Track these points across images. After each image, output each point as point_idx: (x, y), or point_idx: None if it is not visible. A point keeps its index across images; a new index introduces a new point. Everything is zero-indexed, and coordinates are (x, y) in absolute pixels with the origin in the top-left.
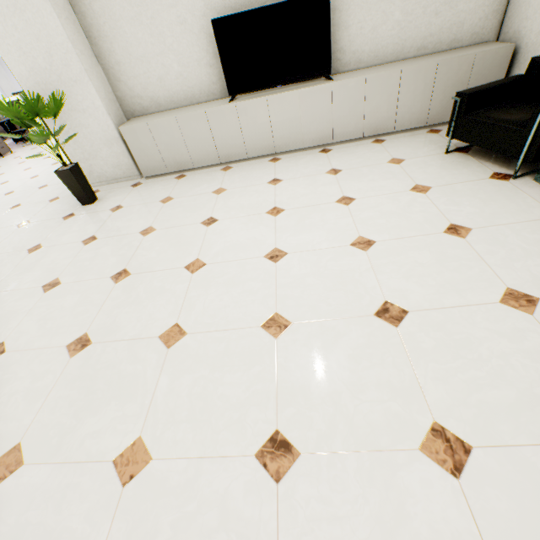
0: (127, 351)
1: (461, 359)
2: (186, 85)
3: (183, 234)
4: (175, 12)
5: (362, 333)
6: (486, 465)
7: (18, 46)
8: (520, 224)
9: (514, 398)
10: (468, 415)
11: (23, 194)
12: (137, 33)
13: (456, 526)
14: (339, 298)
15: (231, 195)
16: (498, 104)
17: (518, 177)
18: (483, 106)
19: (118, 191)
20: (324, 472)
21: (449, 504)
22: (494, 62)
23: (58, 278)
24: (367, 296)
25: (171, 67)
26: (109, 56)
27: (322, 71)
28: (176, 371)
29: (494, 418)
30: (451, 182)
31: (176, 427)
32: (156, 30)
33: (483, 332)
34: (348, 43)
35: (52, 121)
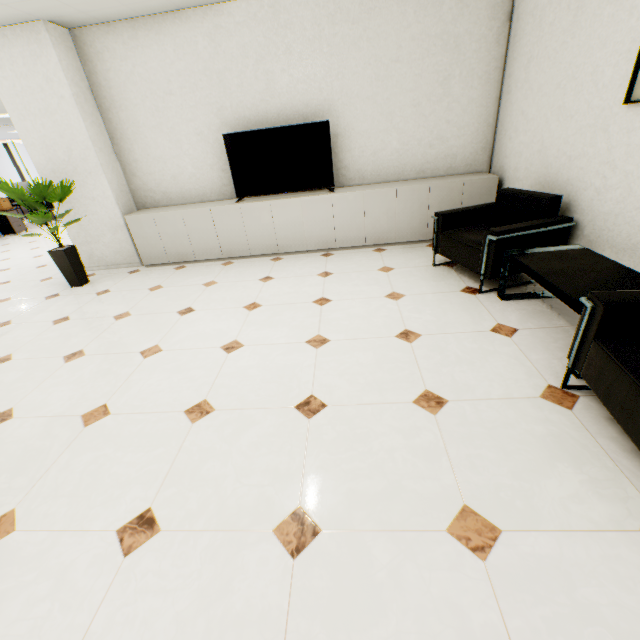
0: (44, 427)
1: (352, 451)
2: (199, 185)
3: (155, 321)
4: (194, 125)
5: (275, 423)
6: (326, 547)
7: (43, 140)
8: (466, 333)
9: (381, 488)
10: (333, 502)
11: (18, 272)
12: (157, 138)
13: (271, 601)
14: (271, 389)
15: (219, 288)
16: (473, 225)
17: (485, 292)
18: (461, 226)
19: (113, 276)
20: (174, 548)
21: (274, 581)
22: (482, 190)
23: (11, 354)
24: (297, 389)
25: (186, 169)
26: (128, 155)
27: (326, 183)
28: (82, 449)
29: (354, 505)
30: (425, 292)
31: (55, 501)
32: (175, 138)
33: (384, 428)
34: (352, 162)
35: (61, 205)
